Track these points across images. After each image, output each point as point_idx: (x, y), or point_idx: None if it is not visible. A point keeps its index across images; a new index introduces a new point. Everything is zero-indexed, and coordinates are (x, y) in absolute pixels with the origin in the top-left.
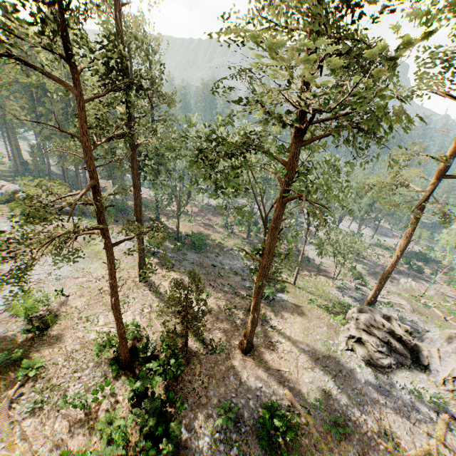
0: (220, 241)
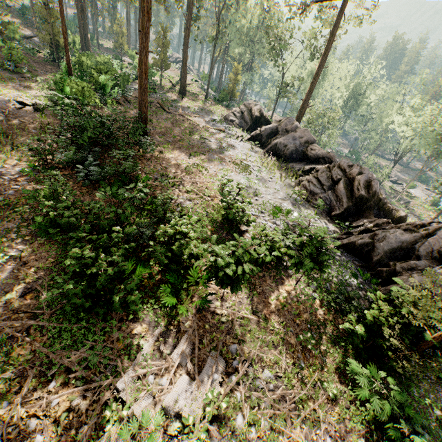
0: None
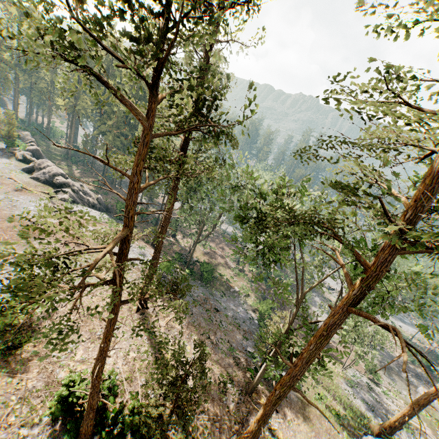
0: (229, 278)
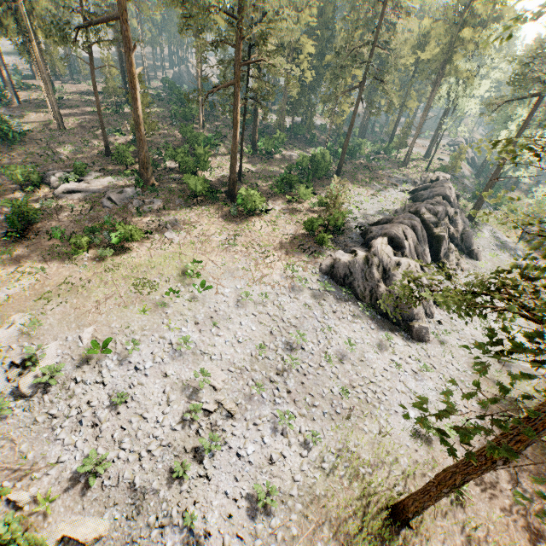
0: None
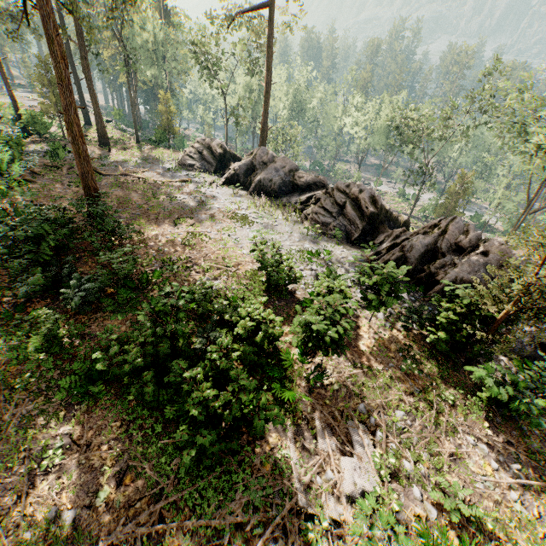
0: None
